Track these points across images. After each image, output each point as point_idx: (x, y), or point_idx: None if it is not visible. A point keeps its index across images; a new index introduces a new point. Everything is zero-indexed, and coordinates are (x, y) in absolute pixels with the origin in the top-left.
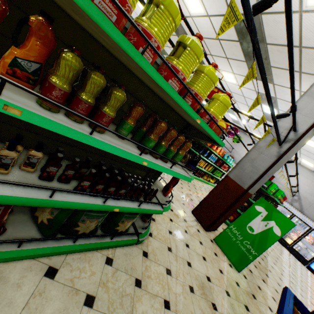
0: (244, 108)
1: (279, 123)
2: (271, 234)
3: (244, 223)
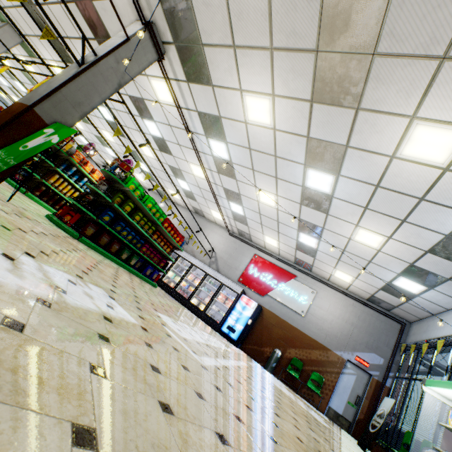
0: (139, 138)
1: (88, 54)
2: (47, 144)
3: (20, 145)
